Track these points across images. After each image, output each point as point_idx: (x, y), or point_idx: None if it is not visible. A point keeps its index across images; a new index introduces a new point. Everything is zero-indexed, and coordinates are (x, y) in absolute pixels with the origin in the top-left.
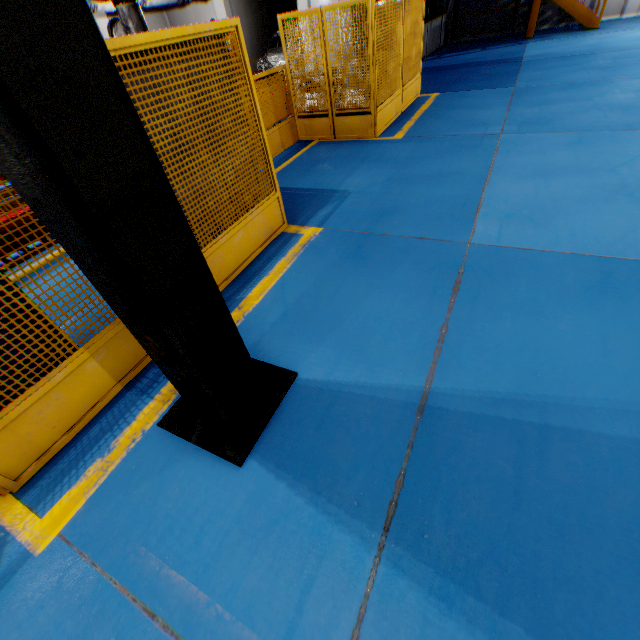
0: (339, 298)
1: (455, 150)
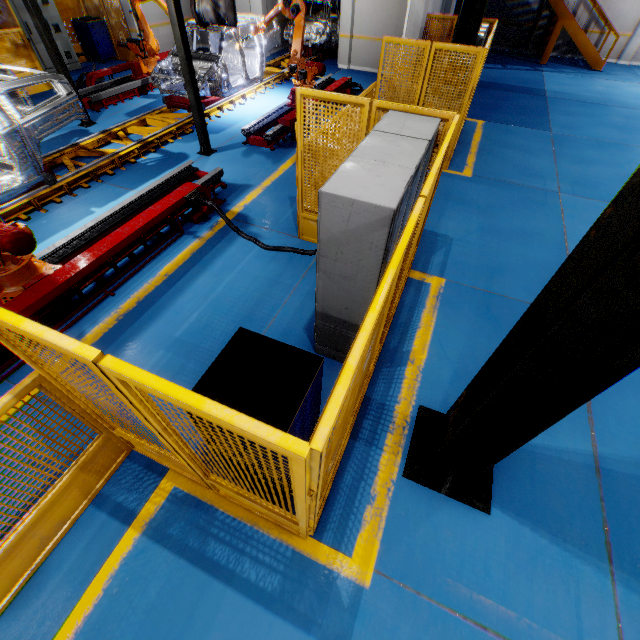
0: None
1: (527, 204)
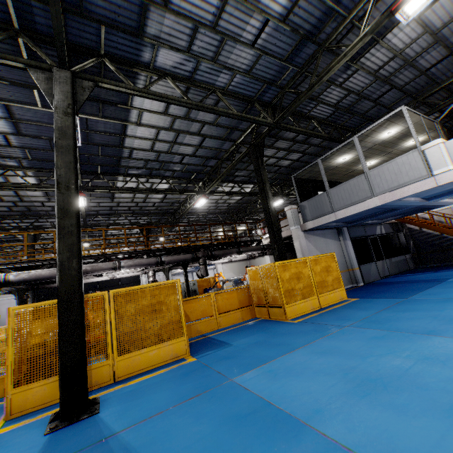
0: (154, 389)
1: (308, 332)
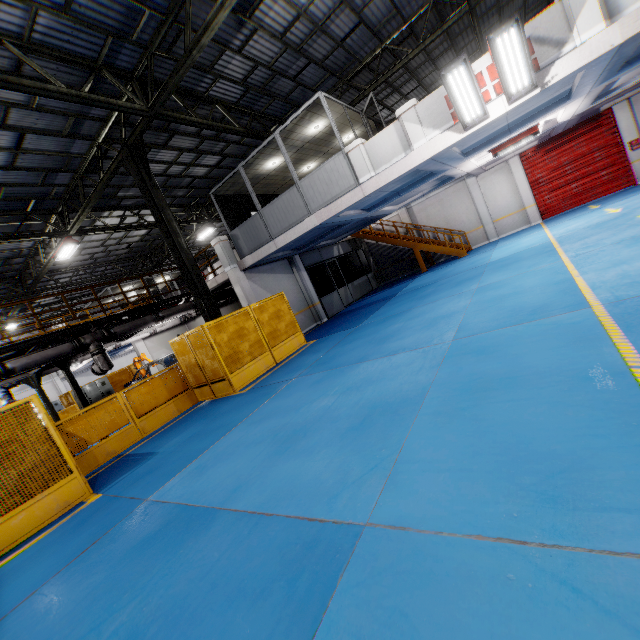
0: (24, 568)
1: (254, 400)
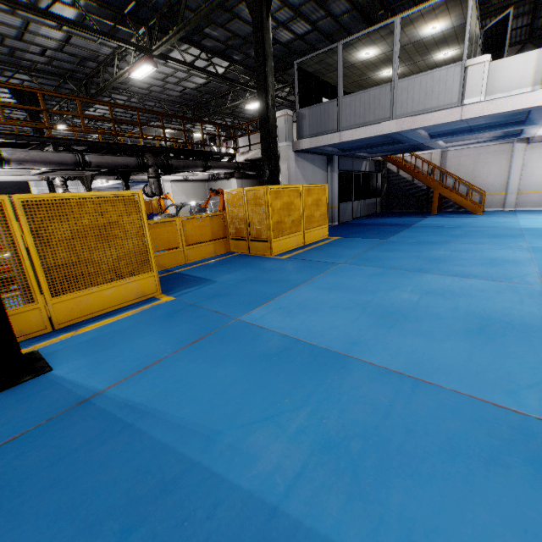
0: (130, 335)
1: (303, 268)
